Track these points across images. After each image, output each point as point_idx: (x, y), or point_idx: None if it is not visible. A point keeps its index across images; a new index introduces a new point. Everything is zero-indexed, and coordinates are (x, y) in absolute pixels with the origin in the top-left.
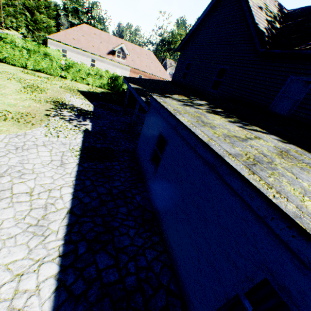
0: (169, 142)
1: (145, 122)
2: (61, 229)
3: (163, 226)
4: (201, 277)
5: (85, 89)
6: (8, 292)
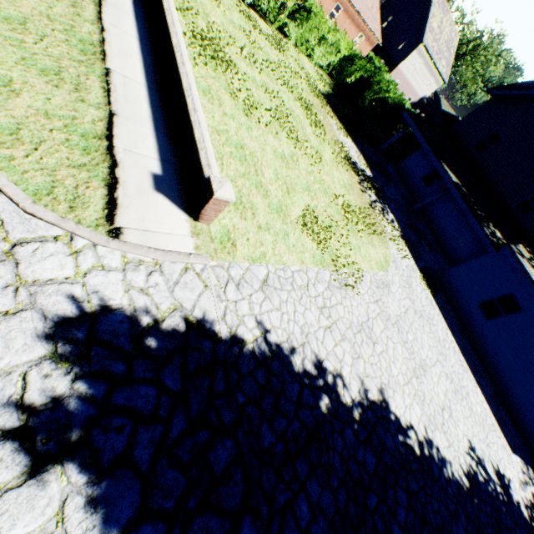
0: (525, 313)
1: (480, 261)
2: (466, 366)
3: (488, 359)
4: (529, 394)
5: (319, 84)
6: (479, 402)
